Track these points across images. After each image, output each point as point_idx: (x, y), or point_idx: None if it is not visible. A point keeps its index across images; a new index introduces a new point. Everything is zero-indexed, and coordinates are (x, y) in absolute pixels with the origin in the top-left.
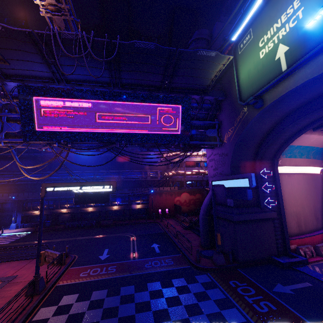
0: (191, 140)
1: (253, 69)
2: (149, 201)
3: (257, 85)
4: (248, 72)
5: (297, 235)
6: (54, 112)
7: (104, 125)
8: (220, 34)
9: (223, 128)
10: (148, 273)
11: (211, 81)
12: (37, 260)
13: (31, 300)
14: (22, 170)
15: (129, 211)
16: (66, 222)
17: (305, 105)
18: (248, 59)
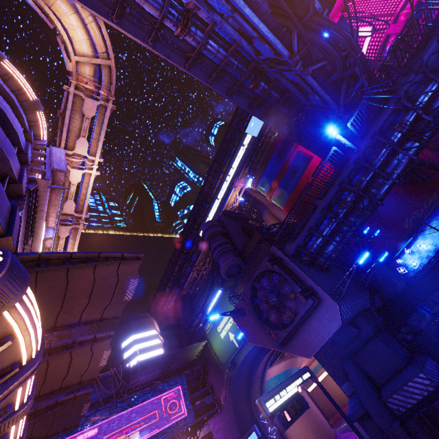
0: (195, 417)
1: (220, 344)
2: None
3: (228, 354)
4: (218, 346)
5: None
6: None
7: None
8: (190, 322)
9: (216, 390)
10: None
11: (196, 356)
12: None
13: None
14: None
15: None
16: None
17: (257, 356)
18: (214, 337)
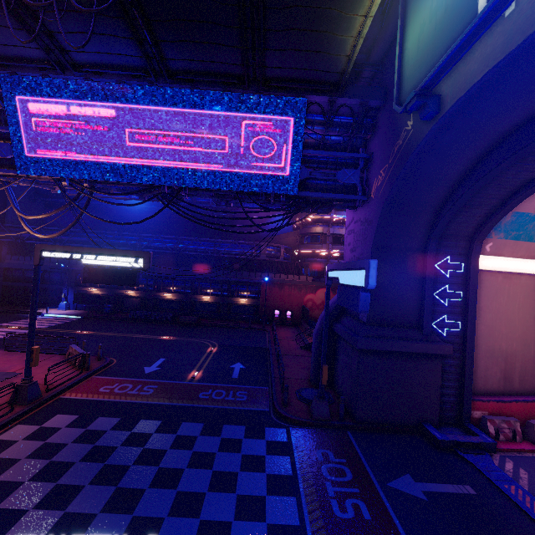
0: (305, 188)
1: (428, 22)
2: (261, 294)
3: (429, 60)
4: (419, 33)
5: (497, 394)
6: (59, 126)
7: (141, 152)
8: None
9: (373, 168)
10: (195, 407)
11: (348, 60)
12: (28, 357)
13: (10, 410)
14: (22, 221)
15: (228, 307)
16: (131, 311)
17: None
18: None
